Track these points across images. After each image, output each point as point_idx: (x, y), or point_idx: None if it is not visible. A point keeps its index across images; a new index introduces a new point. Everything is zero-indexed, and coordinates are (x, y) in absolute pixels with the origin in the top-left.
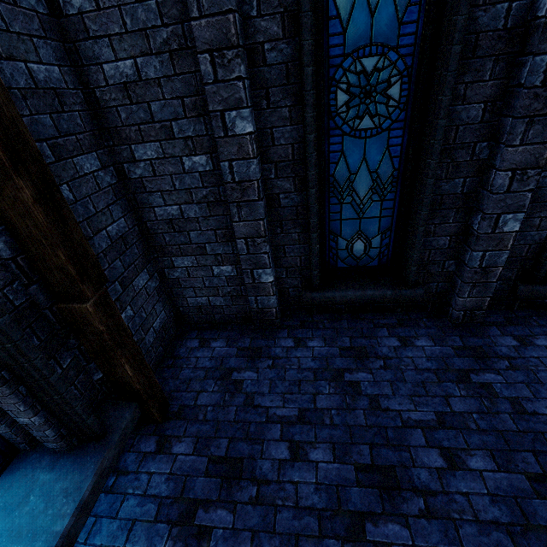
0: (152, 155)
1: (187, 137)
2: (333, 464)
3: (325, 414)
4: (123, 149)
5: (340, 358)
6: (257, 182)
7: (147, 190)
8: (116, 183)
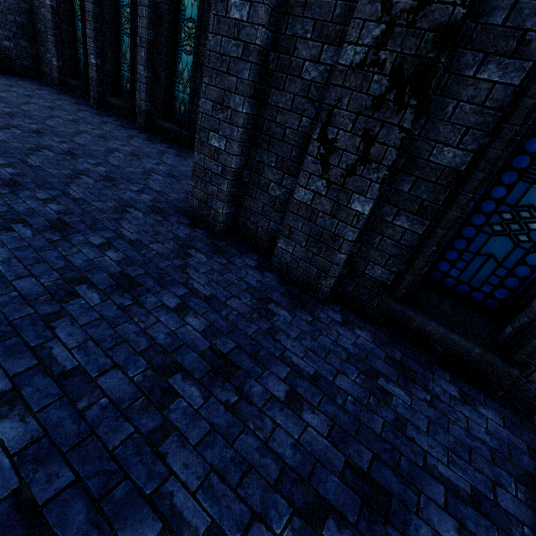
0: (37, 5)
1: (42, 2)
2: (8, 83)
3: (24, 86)
4: (33, 1)
5: (52, 92)
6: (51, 22)
7: (36, 17)
8: (28, 10)
